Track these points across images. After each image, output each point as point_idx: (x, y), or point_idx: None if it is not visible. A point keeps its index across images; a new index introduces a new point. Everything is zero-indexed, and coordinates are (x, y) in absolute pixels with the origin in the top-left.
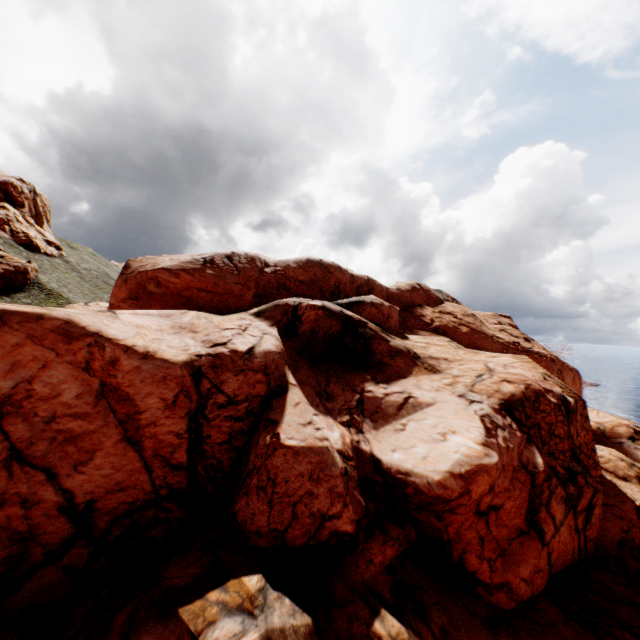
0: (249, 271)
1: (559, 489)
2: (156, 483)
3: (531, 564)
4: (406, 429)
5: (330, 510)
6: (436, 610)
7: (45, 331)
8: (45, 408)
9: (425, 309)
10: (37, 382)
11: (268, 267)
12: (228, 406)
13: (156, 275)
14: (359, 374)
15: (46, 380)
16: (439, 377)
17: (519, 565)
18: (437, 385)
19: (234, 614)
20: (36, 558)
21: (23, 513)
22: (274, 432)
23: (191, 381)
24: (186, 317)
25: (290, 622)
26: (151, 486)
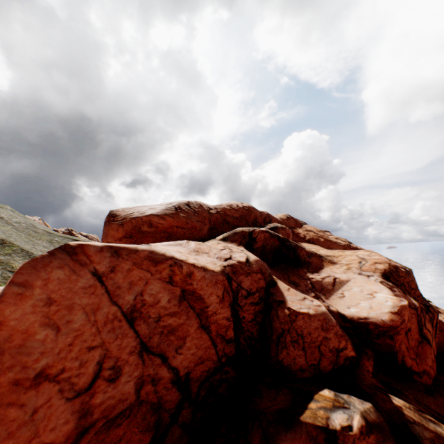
0: (202, 213)
1: (426, 315)
2: (219, 354)
3: (430, 357)
4: (345, 296)
5: (339, 345)
6: (404, 391)
7: (141, 259)
8: (153, 311)
9: (298, 229)
10: (145, 294)
11: (211, 210)
12: (248, 296)
13: (150, 219)
14: (300, 269)
15: (149, 292)
16: (338, 266)
17: (425, 359)
18: (342, 270)
19: (335, 410)
20: (166, 421)
21: (153, 389)
22: (286, 307)
23: (227, 283)
24: (192, 244)
25: (365, 406)
26: (216, 357)
